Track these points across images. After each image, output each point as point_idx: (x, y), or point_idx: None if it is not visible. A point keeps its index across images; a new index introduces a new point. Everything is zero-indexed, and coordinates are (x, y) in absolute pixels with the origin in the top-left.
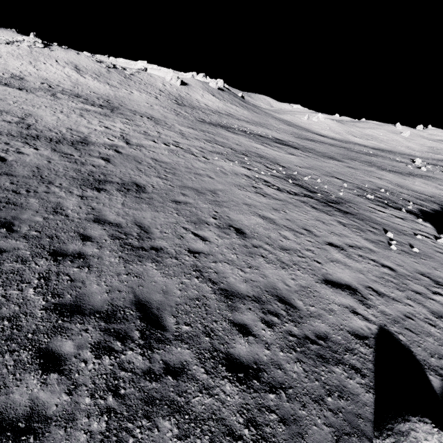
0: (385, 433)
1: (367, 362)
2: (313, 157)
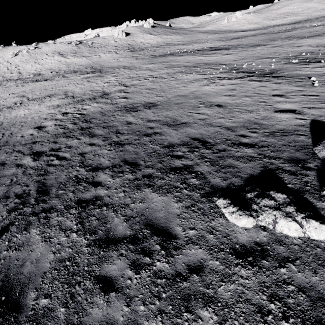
0: (318, 145)
1: (307, 132)
2: (243, 50)
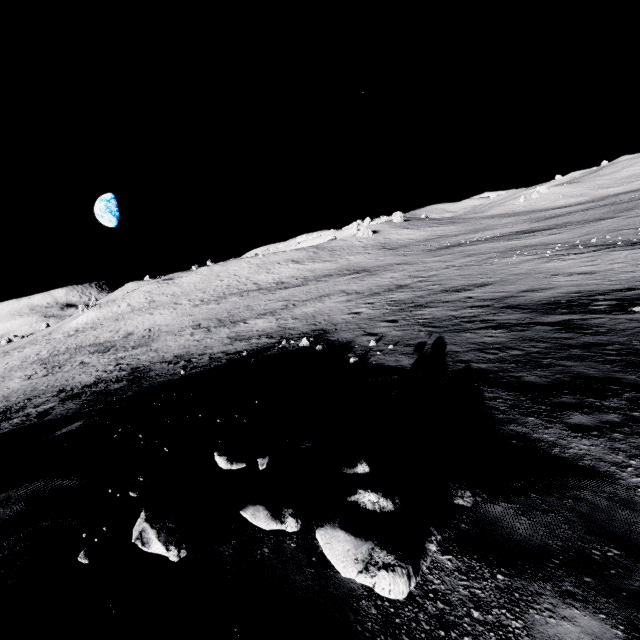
0: None
1: None
2: (578, 227)
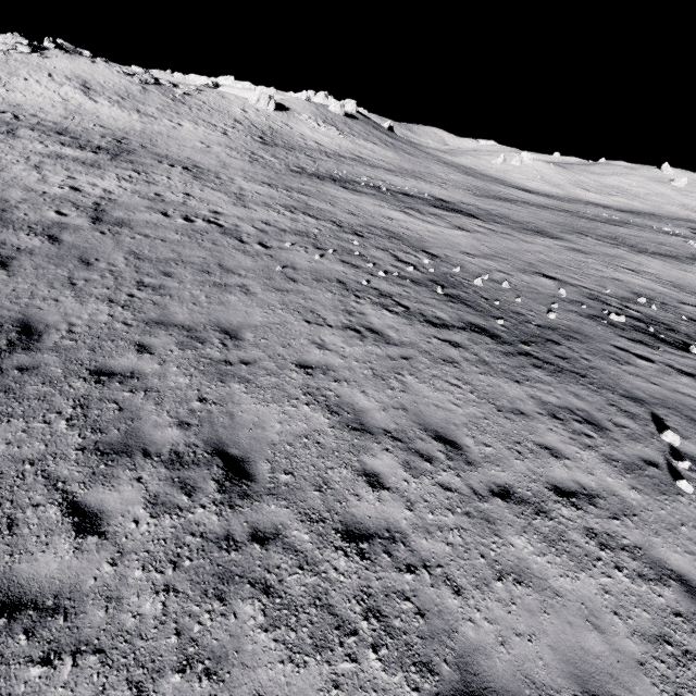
0: None
1: None
2: (502, 232)
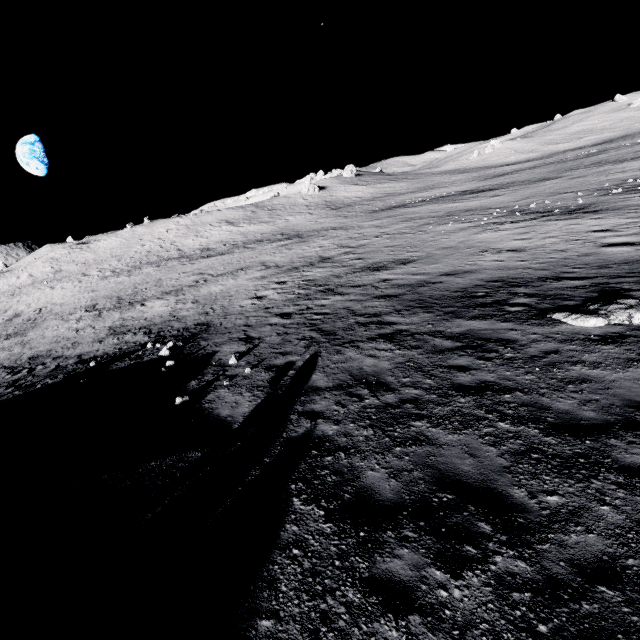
0: None
1: None
2: (521, 188)
